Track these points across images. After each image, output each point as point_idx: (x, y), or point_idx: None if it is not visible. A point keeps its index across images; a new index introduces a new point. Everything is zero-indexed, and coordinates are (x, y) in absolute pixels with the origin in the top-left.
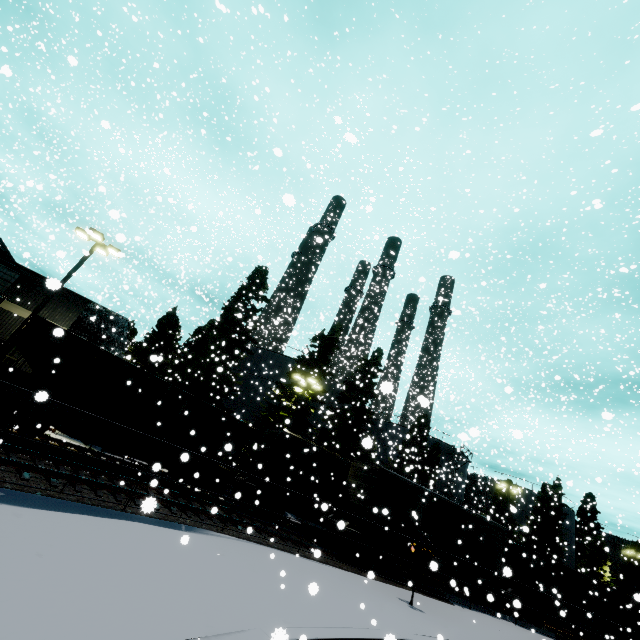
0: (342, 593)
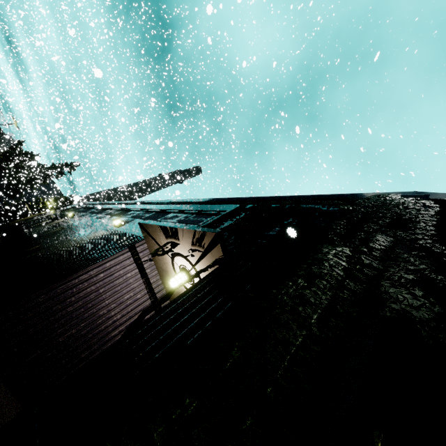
0: None
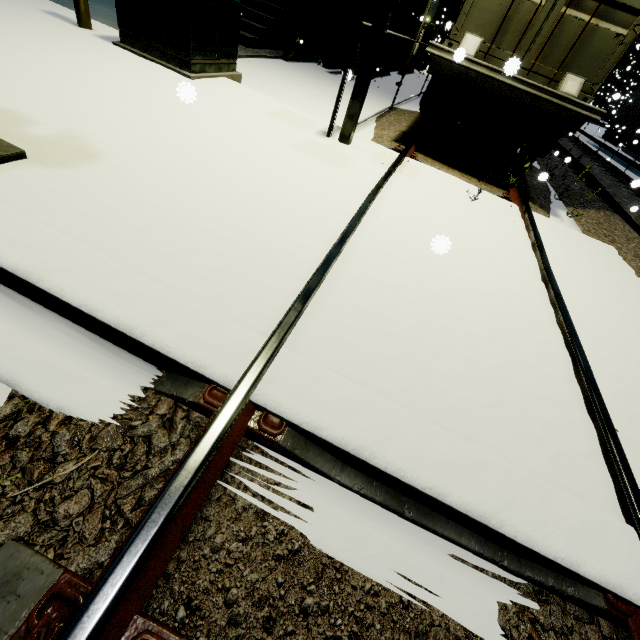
0: None
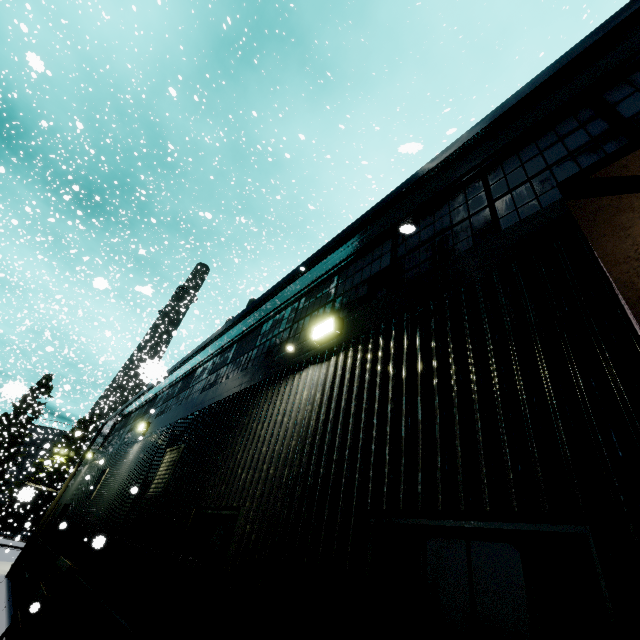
0: (3, 541)
